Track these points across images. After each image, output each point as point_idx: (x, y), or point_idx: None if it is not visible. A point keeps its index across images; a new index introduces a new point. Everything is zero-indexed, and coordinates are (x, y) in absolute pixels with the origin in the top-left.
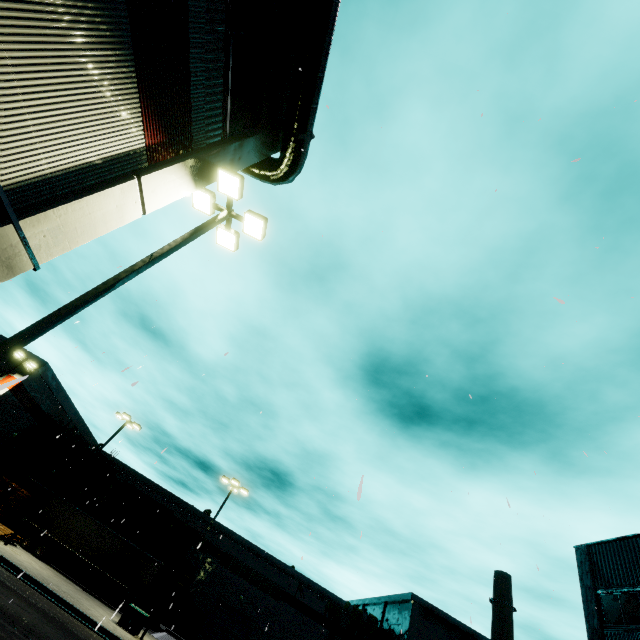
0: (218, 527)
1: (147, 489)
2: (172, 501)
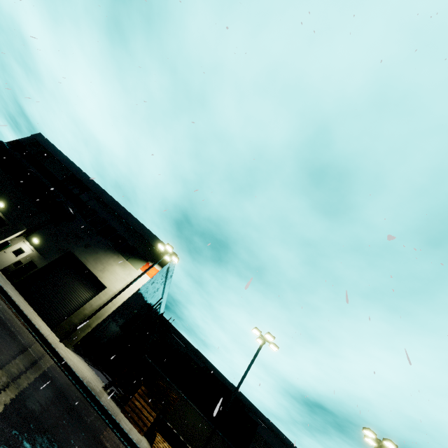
0: (251, 407)
1: (195, 358)
2: (215, 374)
